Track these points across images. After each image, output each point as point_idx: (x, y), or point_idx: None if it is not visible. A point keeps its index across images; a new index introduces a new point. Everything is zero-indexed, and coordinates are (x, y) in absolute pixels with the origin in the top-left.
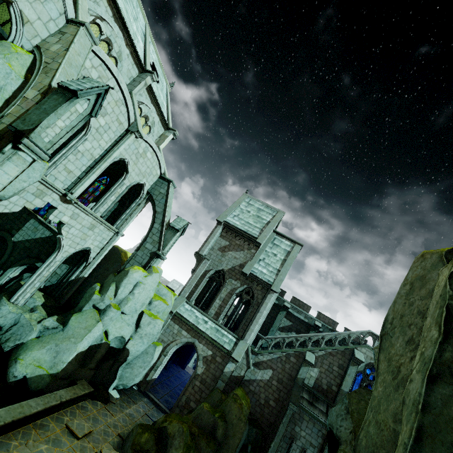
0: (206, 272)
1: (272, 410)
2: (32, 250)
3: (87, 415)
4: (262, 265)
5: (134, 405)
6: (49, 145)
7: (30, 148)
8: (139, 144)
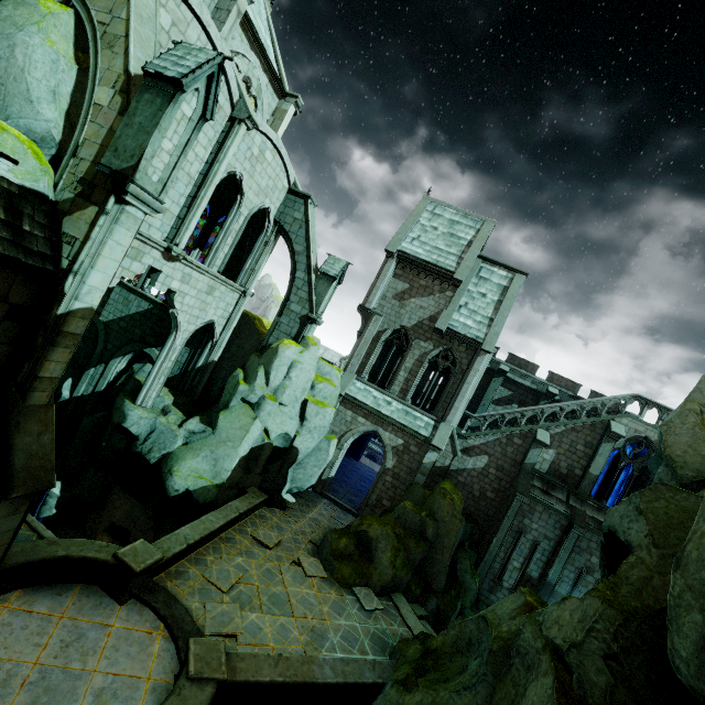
0: (379, 334)
1: (490, 502)
2: (133, 332)
3: (269, 524)
4: (465, 313)
5: (316, 509)
6: (159, 186)
7: (139, 199)
8: (252, 140)
